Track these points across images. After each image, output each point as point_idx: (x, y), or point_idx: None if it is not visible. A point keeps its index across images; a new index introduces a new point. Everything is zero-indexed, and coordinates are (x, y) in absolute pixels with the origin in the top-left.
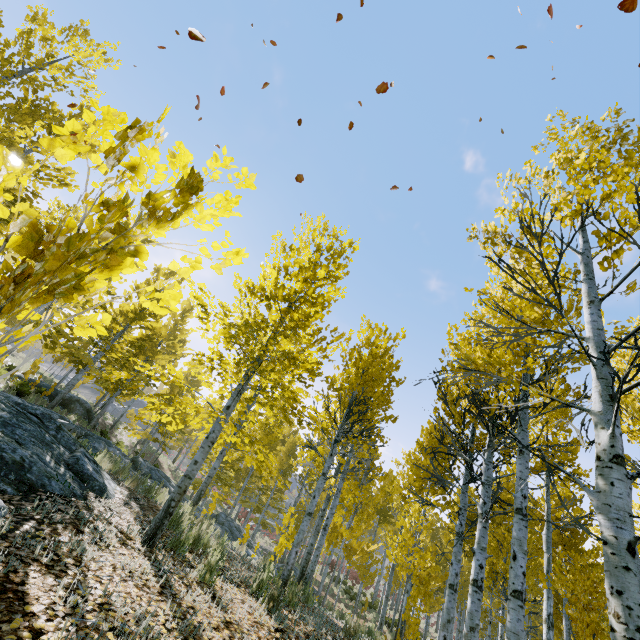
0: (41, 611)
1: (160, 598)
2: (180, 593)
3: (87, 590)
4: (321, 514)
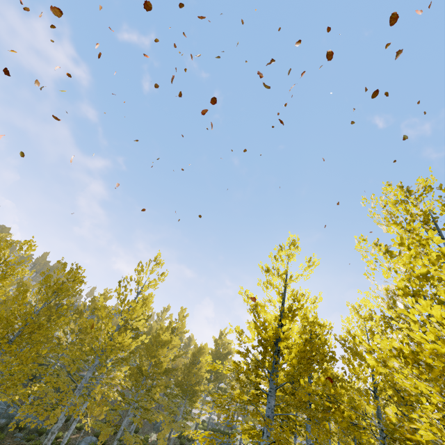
0: None
1: None
2: None
3: None
4: None
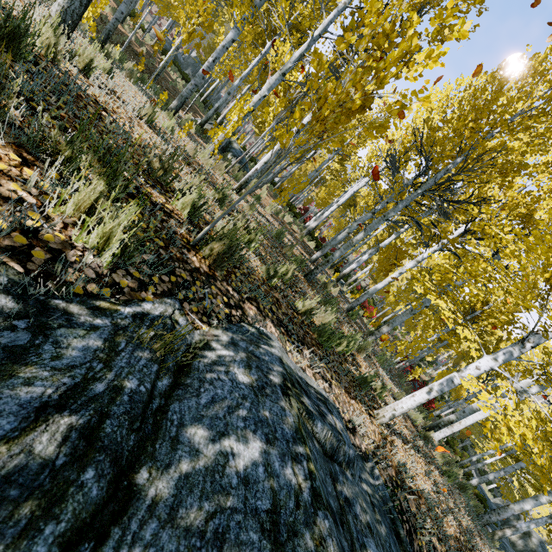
0: (458, 532)
1: (411, 451)
2: (402, 433)
3: (437, 502)
4: (228, 46)
